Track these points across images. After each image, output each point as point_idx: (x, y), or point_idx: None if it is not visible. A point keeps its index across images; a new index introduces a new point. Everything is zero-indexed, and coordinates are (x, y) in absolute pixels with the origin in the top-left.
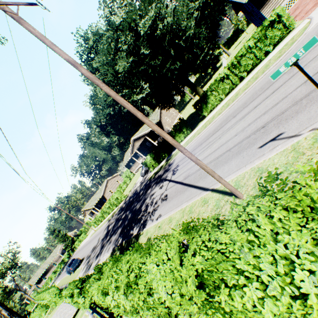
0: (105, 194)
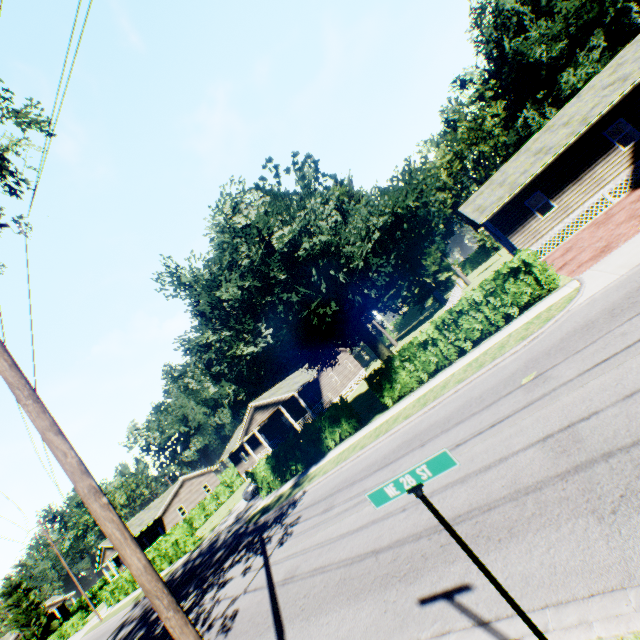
0: (167, 513)
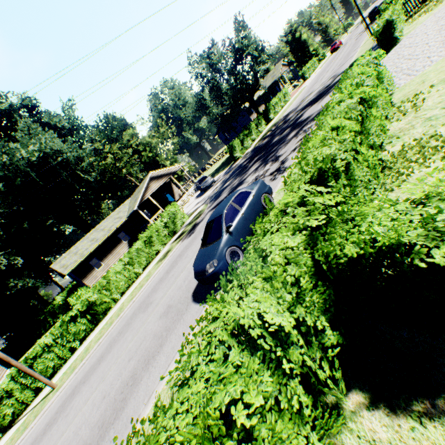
0: None
